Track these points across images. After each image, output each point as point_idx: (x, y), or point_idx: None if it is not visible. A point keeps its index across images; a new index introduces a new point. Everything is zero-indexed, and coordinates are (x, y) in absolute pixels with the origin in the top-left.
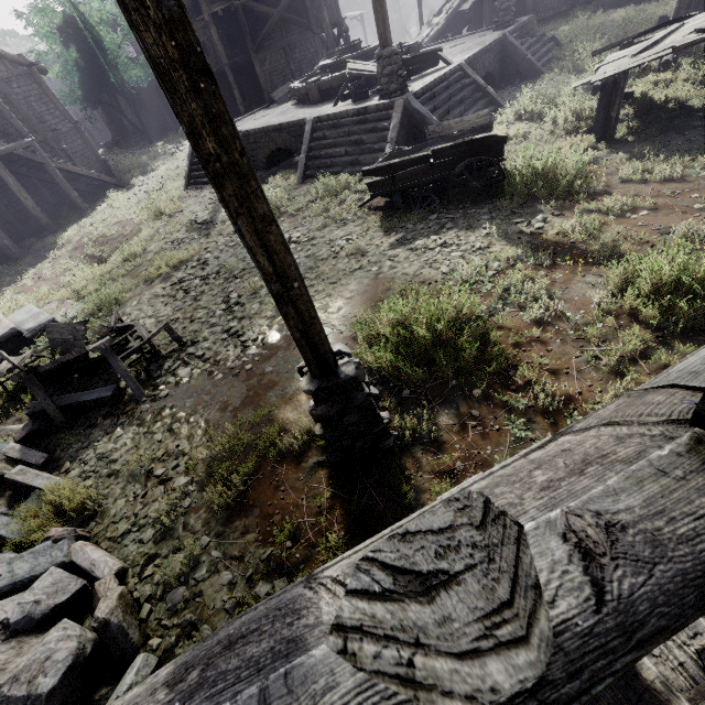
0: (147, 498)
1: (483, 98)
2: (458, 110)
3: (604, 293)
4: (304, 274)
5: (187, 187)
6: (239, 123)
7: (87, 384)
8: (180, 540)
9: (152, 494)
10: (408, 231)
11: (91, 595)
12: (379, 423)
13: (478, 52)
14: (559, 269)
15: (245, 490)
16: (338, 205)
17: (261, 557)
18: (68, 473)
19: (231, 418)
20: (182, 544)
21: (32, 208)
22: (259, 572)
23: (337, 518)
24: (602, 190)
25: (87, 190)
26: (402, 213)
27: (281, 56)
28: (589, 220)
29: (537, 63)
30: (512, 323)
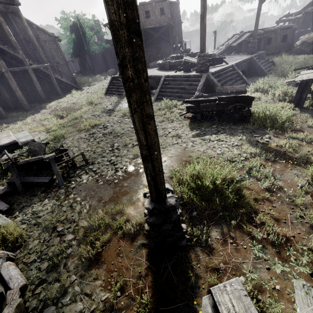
0: (49, 242)
1: (240, 80)
2: (229, 83)
3: (303, 181)
4: None
5: (105, 94)
6: None
7: (39, 173)
8: (60, 273)
9: (53, 240)
10: (201, 130)
11: (3, 298)
12: (180, 231)
13: (240, 61)
14: (277, 163)
15: (101, 251)
16: (170, 113)
17: (101, 299)
18: (16, 218)
19: (102, 206)
20: (60, 277)
21: (40, 91)
22: (98, 308)
23: (148, 283)
24: (298, 128)
25: (64, 88)
26: (199, 122)
27: (155, 50)
28: (293, 142)
29: (264, 70)
30: (253, 187)
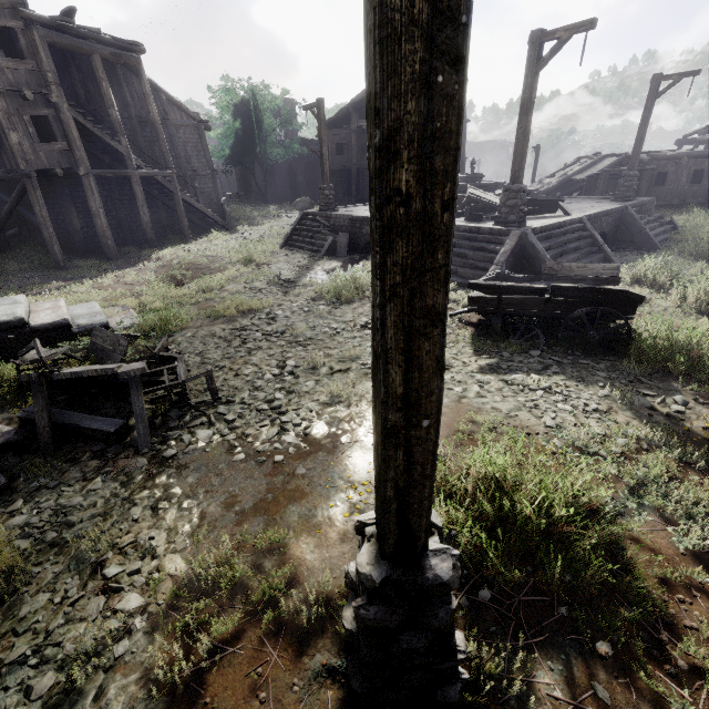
0: (76, 608)
1: (596, 253)
2: (572, 256)
3: None
4: None
5: (283, 246)
6: (350, 209)
7: (98, 406)
8: None
9: (86, 604)
10: (502, 359)
11: None
12: (450, 657)
13: (599, 212)
14: None
15: (207, 667)
16: None
17: None
18: (13, 516)
19: (233, 524)
20: None
21: (145, 223)
22: None
23: None
24: None
25: (198, 223)
26: (497, 336)
27: None
28: None
29: (654, 238)
30: (654, 540)
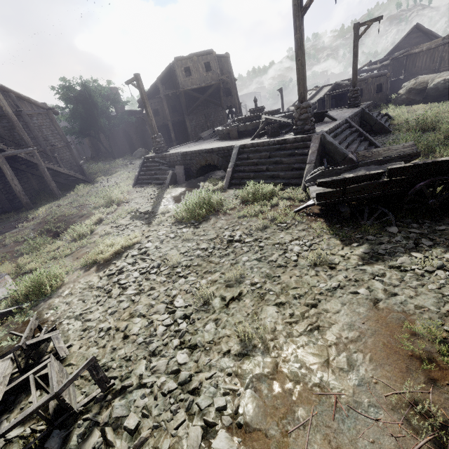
0: None
1: (363, 141)
2: (355, 146)
3: None
4: (263, 284)
5: (135, 185)
6: (178, 148)
7: None
8: None
9: None
10: (372, 243)
11: None
12: None
13: (352, 114)
14: None
15: None
16: (270, 208)
17: None
18: None
19: None
20: None
21: (18, 192)
22: None
23: None
24: None
25: (64, 182)
26: (348, 221)
27: (202, 118)
28: None
29: (385, 125)
30: None
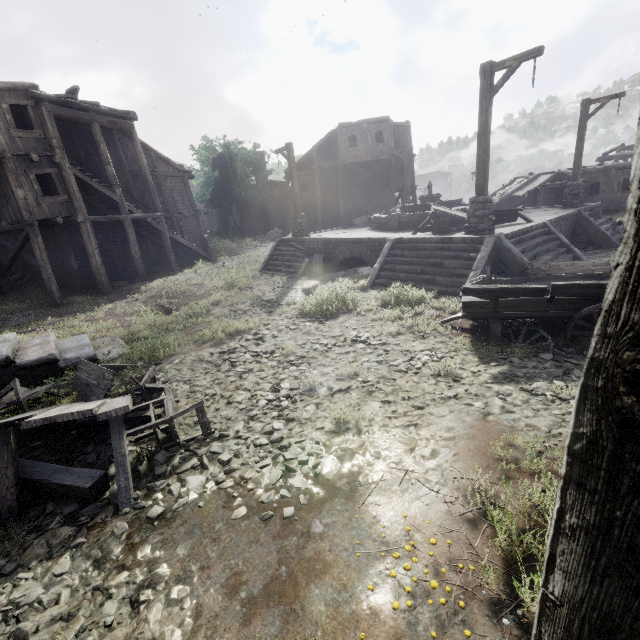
0: None
1: (565, 253)
2: (546, 258)
3: None
4: (376, 383)
5: (262, 271)
6: (321, 234)
7: (77, 450)
8: None
9: None
10: (514, 365)
11: None
12: None
13: (558, 217)
14: None
15: None
16: (413, 315)
17: None
18: None
19: (240, 625)
20: None
21: (136, 259)
22: None
23: None
24: None
25: (183, 257)
26: (498, 341)
27: (361, 200)
28: None
29: (611, 237)
30: None
